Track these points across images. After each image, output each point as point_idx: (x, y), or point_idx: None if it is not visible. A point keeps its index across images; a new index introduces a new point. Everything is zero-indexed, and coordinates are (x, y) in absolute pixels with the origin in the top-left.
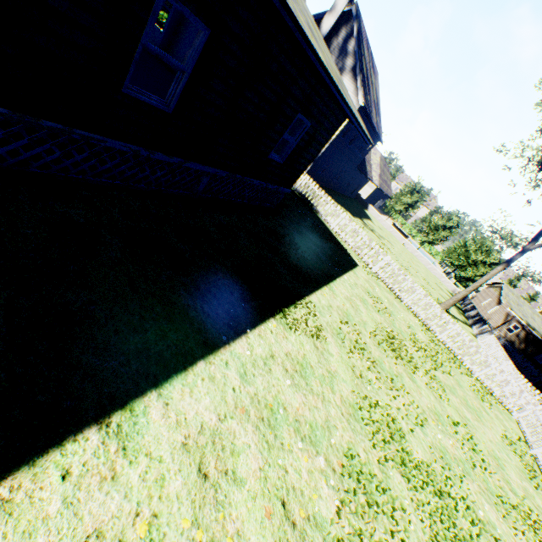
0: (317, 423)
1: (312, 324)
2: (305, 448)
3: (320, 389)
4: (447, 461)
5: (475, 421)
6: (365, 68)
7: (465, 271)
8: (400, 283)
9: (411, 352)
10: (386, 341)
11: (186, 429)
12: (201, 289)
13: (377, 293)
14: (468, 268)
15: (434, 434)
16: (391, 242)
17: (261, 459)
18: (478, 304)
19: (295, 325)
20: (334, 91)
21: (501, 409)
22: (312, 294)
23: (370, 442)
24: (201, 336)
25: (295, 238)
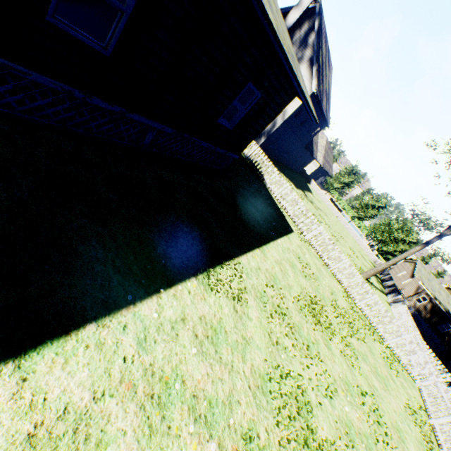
0: (218, 398)
1: (237, 286)
2: (197, 431)
3: (230, 357)
4: (352, 436)
5: (382, 390)
6: (321, 60)
7: (387, 246)
8: (329, 251)
9: (330, 318)
10: (308, 306)
11: (41, 414)
12: (118, 241)
13: (307, 259)
14: (390, 243)
15: (342, 405)
16: (327, 214)
17: (136, 450)
18: (395, 275)
19: (218, 286)
20: (283, 58)
21: (406, 376)
22: (243, 255)
23: (274, 419)
24: (102, 294)
25: (237, 200)
